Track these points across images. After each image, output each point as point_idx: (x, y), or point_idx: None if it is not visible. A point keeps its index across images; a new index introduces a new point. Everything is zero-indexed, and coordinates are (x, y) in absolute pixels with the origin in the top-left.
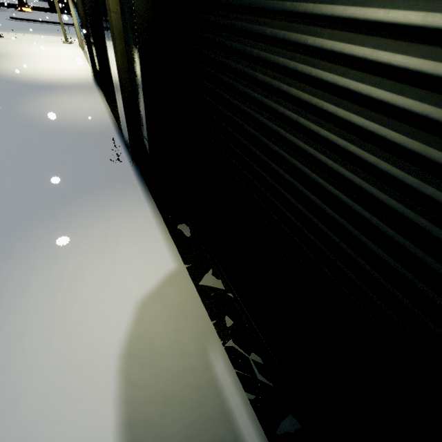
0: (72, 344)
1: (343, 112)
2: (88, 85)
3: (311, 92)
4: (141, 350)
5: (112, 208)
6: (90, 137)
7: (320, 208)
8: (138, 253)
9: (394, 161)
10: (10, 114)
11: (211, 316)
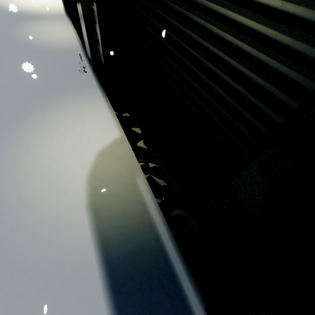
0: (61, 169)
1: (196, 18)
2: (60, 16)
3: (183, 7)
4: (99, 174)
5: (81, 101)
6: (64, 54)
7: (188, 81)
8: (97, 127)
9: (214, 44)
10: (8, 37)
11: (140, 163)
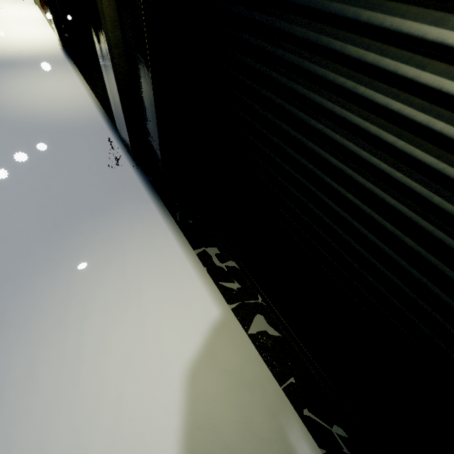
0: (114, 450)
1: None
2: (57, 59)
3: None
4: (205, 444)
5: (124, 235)
6: (74, 133)
7: None
8: (170, 298)
9: None
10: None
11: (275, 375)
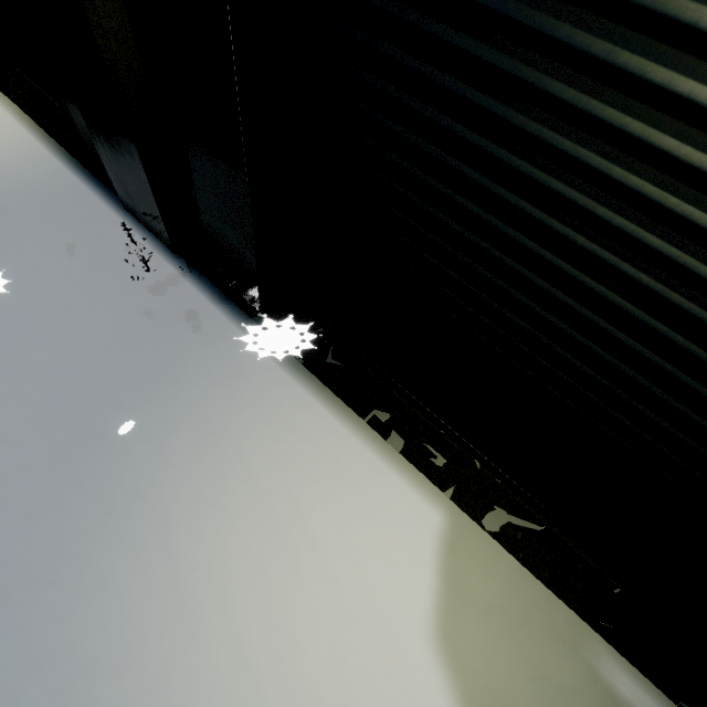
0: None
1: None
2: None
3: None
4: None
5: (228, 420)
6: (15, 209)
7: None
8: (358, 517)
9: None
10: None
11: (544, 583)
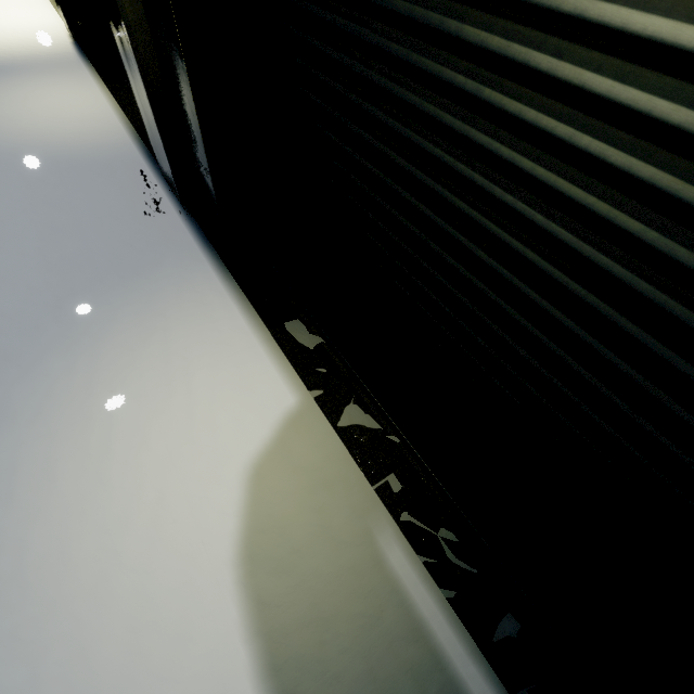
0: (153, 554)
1: None
2: (66, 60)
3: (623, 73)
4: (269, 548)
5: (168, 306)
6: (95, 169)
7: (608, 322)
8: (230, 383)
9: None
10: None
11: (368, 475)
